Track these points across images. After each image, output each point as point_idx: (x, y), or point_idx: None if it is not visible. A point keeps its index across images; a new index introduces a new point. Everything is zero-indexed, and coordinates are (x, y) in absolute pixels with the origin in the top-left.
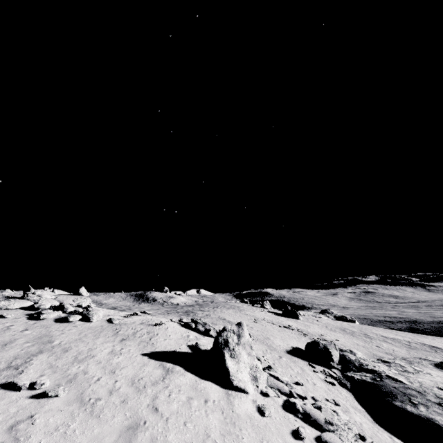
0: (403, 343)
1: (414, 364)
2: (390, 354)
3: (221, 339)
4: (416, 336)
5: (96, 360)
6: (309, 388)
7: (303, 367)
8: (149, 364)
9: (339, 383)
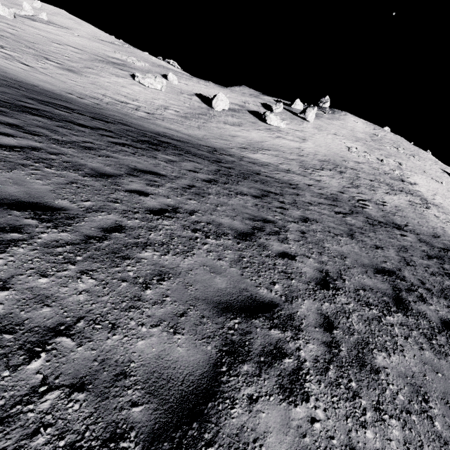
0: None
1: None
2: None
3: None
4: None
5: (427, 163)
6: None
7: None
8: (439, 170)
9: None
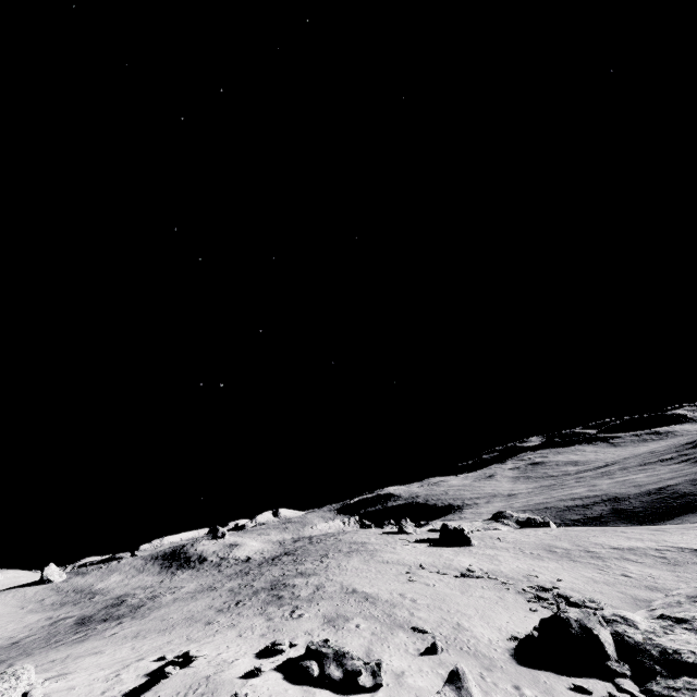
0: (653, 556)
1: None
2: (655, 589)
3: None
4: (656, 534)
5: None
6: None
7: None
8: None
9: None
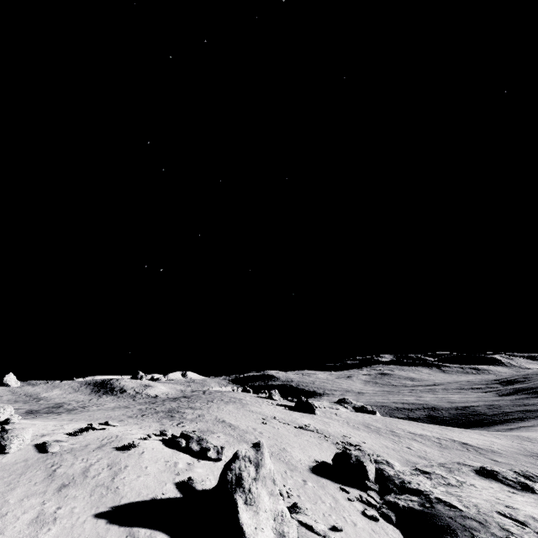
0: (433, 441)
1: (455, 472)
2: (423, 458)
3: (231, 475)
4: (443, 430)
5: None
6: (351, 534)
7: (335, 495)
8: (107, 537)
9: (381, 515)
